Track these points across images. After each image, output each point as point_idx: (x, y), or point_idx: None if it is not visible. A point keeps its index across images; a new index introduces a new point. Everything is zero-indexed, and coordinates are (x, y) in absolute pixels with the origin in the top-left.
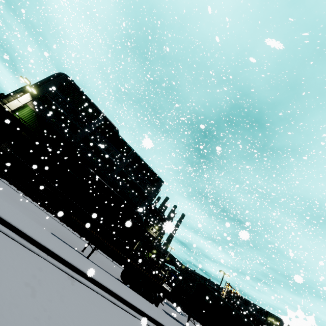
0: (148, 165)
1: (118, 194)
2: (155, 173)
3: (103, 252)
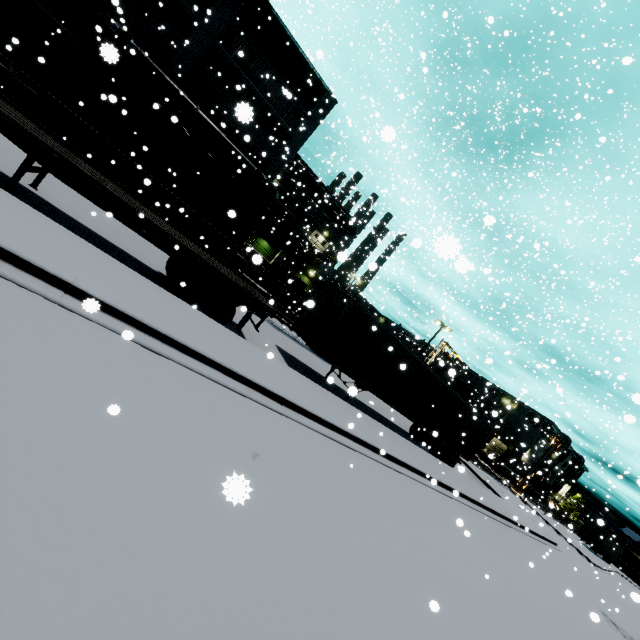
0: (292, 38)
1: (206, 117)
2: (313, 71)
3: (68, 184)
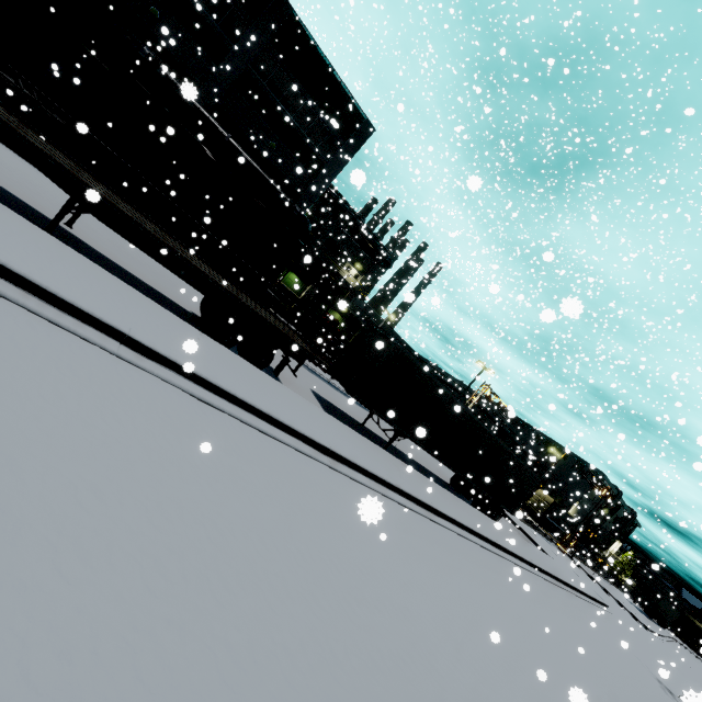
0: (329, 64)
1: (237, 145)
2: (350, 98)
3: (108, 225)
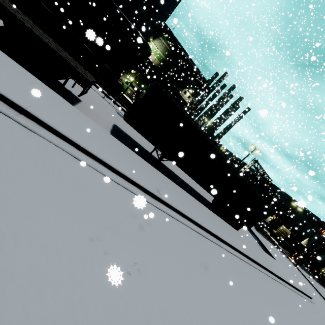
0: None
1: None
2: None
3: None
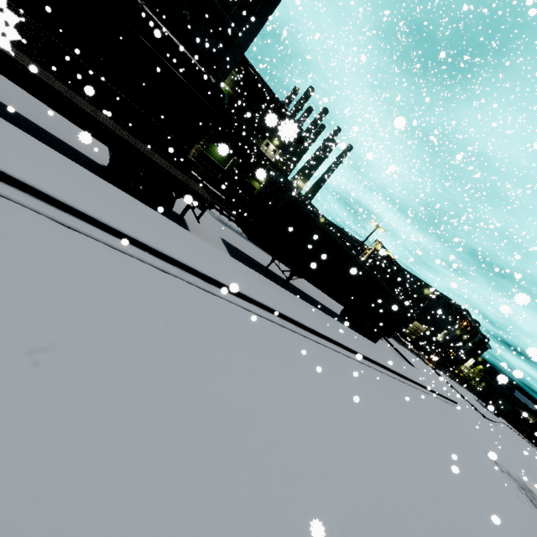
0: None
1: (151, 13)
2: None
3: None
